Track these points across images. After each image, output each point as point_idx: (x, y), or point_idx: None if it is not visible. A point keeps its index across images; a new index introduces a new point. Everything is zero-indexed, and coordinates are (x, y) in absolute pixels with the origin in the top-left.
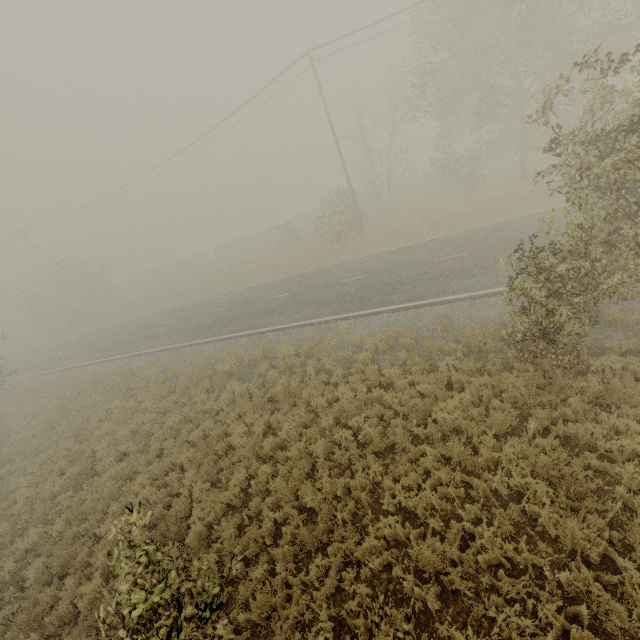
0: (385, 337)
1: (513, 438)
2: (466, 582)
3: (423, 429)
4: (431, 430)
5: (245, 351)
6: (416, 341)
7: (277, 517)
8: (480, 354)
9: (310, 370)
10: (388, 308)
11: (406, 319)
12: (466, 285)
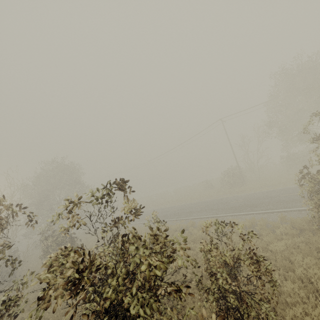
0: (250, 221)
1: (310, 257)
2: (278, 305)
3: (265, 253)
4: (269, 255)
5: (183, 224)
6: (267, 225)
7: (191, 277)
8: (301, 231)
9: (212, 230)
10: (253, 212)
11: (263, 217)
12: (297, 205)
